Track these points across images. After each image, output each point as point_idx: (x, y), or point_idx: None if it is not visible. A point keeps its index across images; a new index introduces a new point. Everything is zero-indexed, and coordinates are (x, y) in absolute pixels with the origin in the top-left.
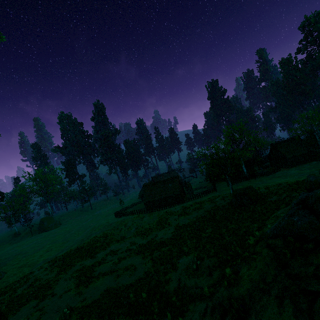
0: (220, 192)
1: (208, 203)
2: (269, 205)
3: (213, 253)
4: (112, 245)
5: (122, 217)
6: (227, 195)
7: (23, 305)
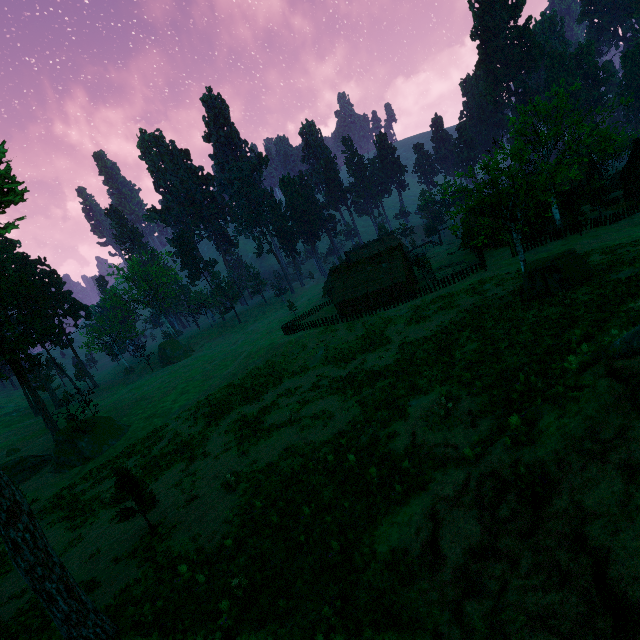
0: (494, 271)
1: (468, 296)
2: (612, 288)
3: (479, 388)
4: (285, 381)
5: (297, 333)
6: (511, 275)
7: (166, 469)
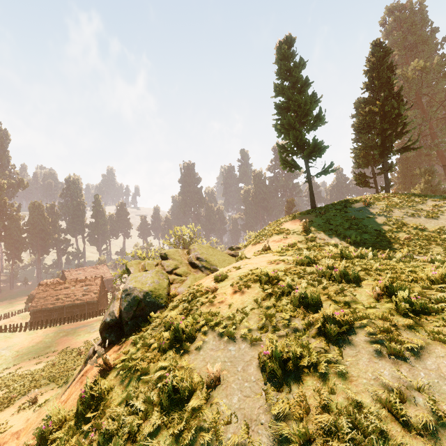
0: None
1: None
2: None
3: None
4: None
5: None
6: None
7: None
